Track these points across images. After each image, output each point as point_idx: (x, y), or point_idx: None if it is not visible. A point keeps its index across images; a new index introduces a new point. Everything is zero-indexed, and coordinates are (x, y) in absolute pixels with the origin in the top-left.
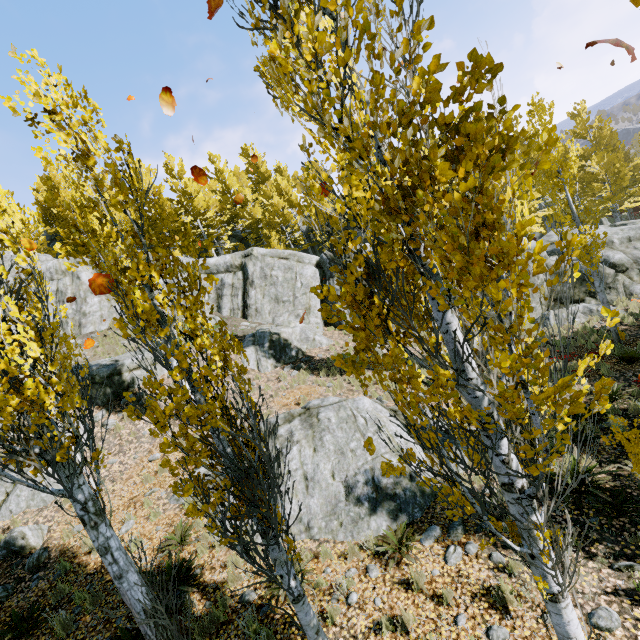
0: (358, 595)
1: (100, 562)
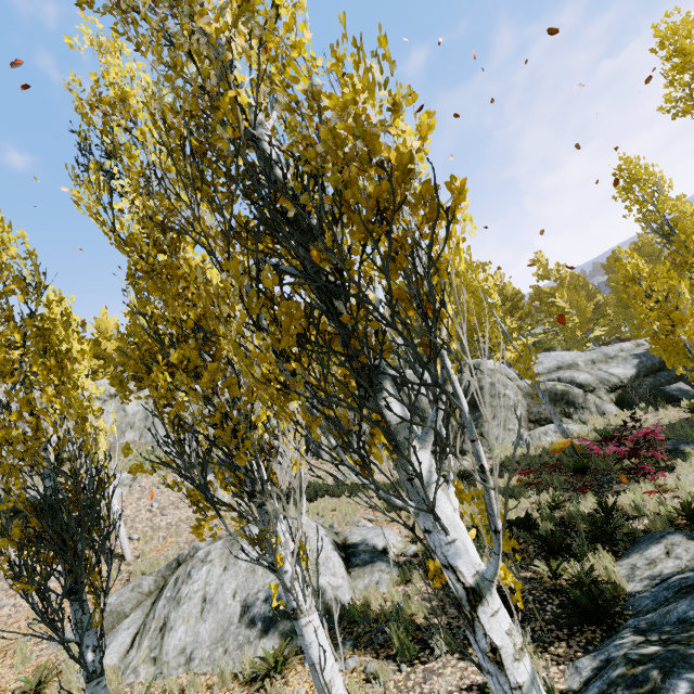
0: None
1: None
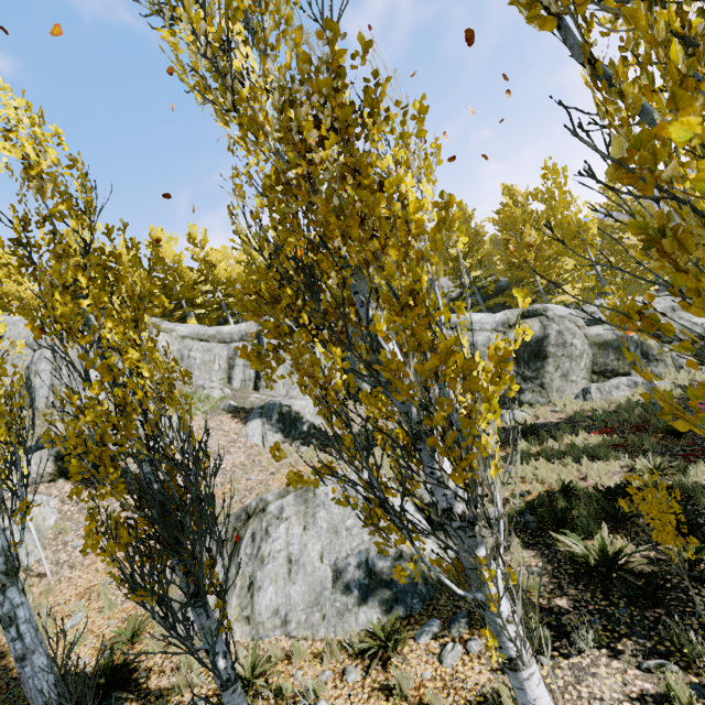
0: (328, 704)
1: None
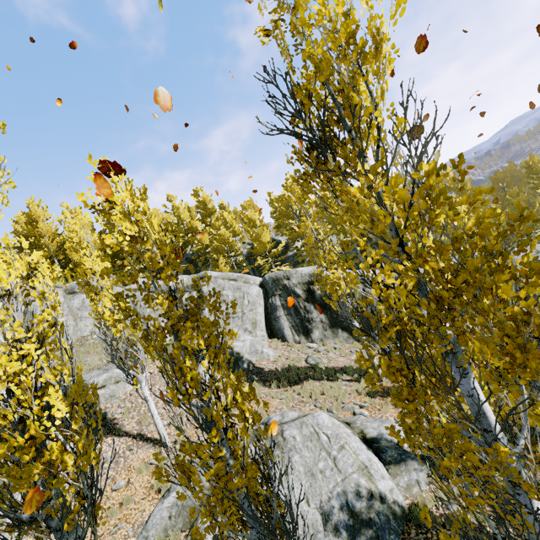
0: None
1: None
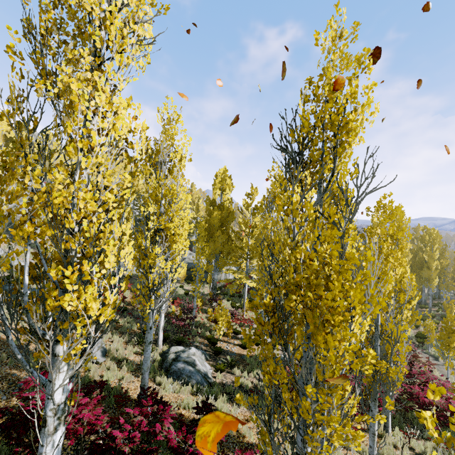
0: None
1: None
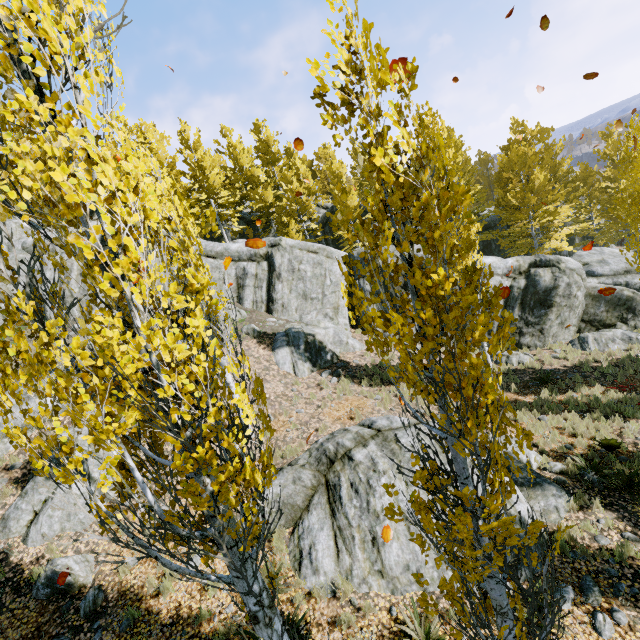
0: None
1: (174, 609)
